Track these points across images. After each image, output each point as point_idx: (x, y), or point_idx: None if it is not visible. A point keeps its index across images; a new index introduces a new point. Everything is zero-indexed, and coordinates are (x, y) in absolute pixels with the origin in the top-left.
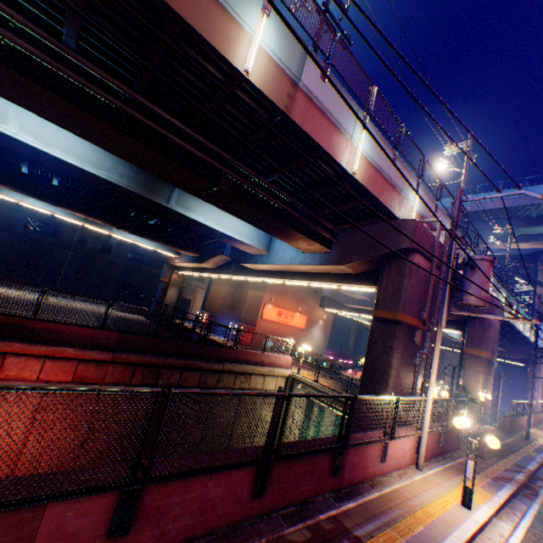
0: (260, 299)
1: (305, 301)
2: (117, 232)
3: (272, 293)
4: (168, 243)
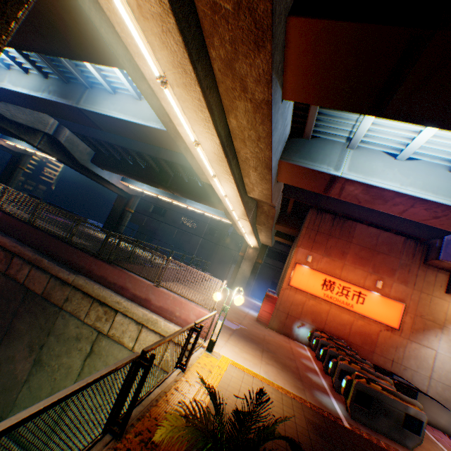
0: (291, 258)
1: (395, 274)
2: (188, 204)
3: (312, 250)
4: (199, 198)
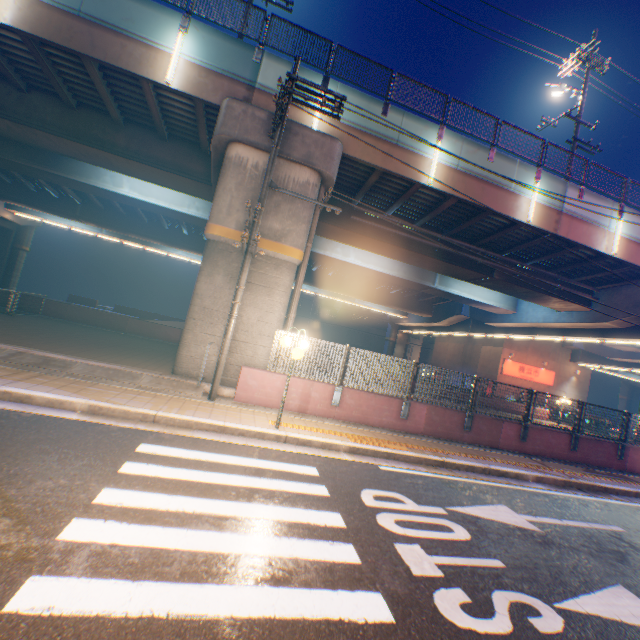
0: (496, 355)
1: (549, 355)
2: (358, 302)
3: (510, 348)
4: (404, 308)
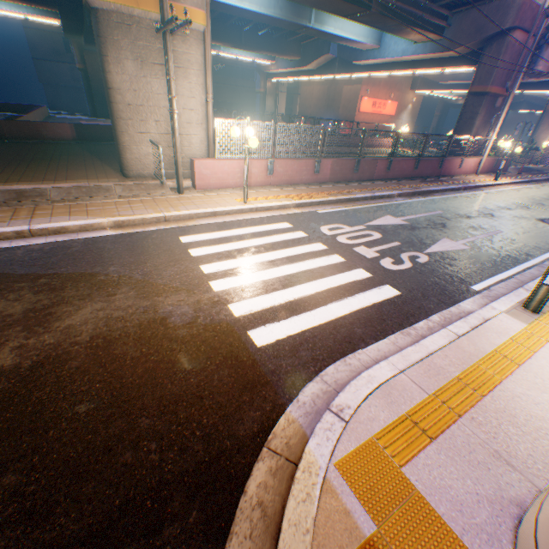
0: (356, 95)
1: (396, 88)
2: (224, 51)
3: (367, 86)
4: (275, 54)
